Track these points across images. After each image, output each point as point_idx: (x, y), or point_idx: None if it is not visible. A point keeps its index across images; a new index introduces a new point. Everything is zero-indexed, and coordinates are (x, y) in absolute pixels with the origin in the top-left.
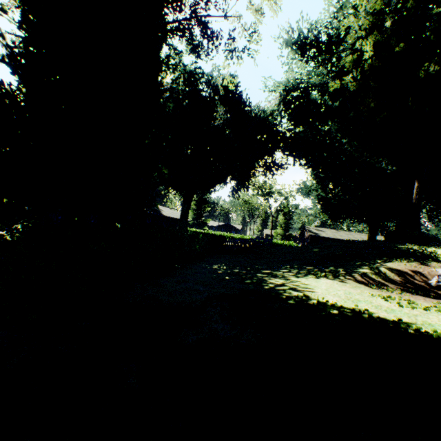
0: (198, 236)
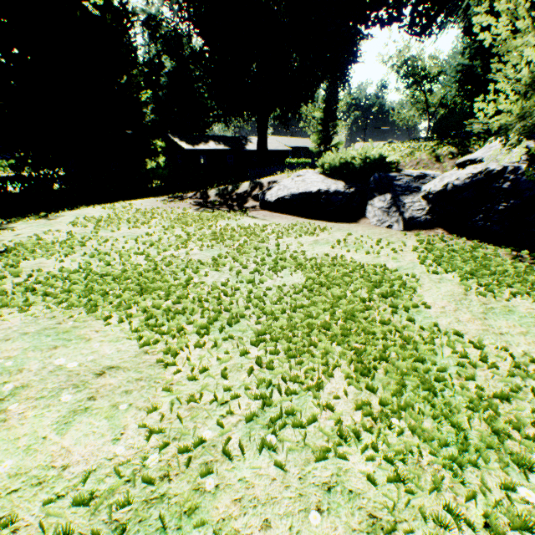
0: (163, 171)
